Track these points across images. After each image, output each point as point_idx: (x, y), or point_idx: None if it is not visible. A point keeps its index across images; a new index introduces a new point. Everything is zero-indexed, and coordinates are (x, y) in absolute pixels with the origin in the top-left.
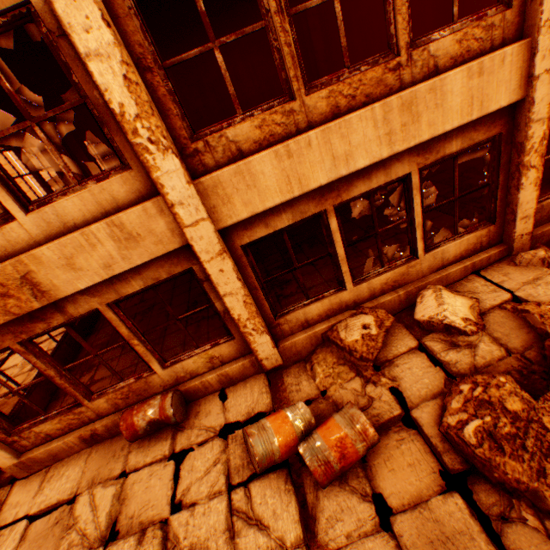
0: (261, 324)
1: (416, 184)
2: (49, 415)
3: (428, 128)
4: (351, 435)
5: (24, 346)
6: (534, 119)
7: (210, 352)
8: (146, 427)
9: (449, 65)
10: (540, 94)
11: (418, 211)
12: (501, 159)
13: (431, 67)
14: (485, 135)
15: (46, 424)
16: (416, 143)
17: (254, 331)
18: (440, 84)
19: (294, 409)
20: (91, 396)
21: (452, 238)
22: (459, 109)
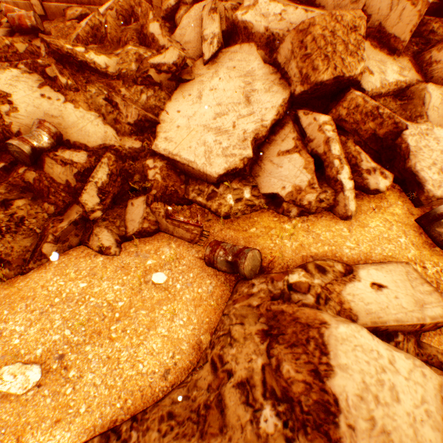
0: None
1: None
2: None
3: None
4: (26, 16)
5: None
6: None
7: None
8: None
9: None
10: None
11: None
12: None
13: None
14: None
15: None
16: None
17: None
18: None
19: (20, 10)
20: None
21: None
22: None
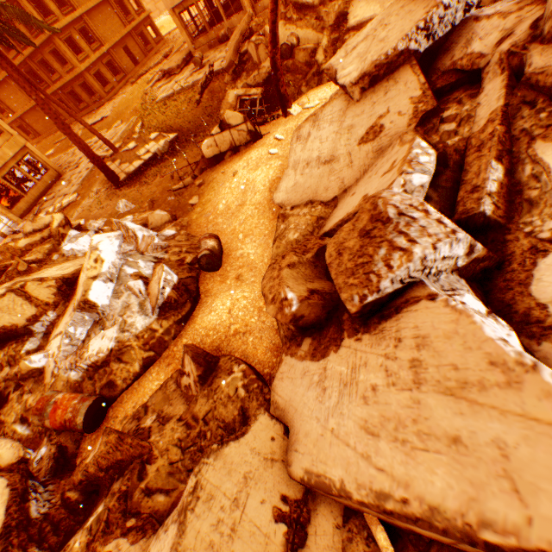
0: (249, 4)
1: None
2: (201, 36)
3: None
4: None
5: (197, 5)
6: None
7: (238, 17)
8: (221, 38)
9: None
10: None
11: None
12: None
13: None
14: None
15: (201, 39)
16: None
17: (247, 7)
18: None
19: None
20: (210, 31)
21: None
22: None
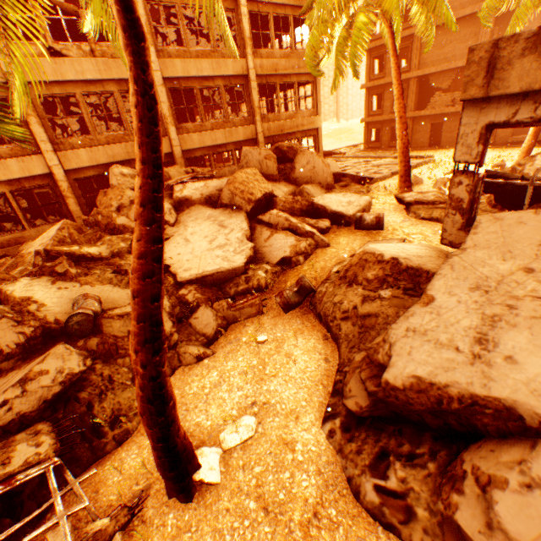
0: None
1: (12, 197)
2: None
3: (5, 176)
4: None
5: None
6: (60, 180)
7: None
8: None
9: (10, 157)
10: (57, 172)
11: (18, 209)
12: (58, 193)
13: (1, 156)
14: (43, 183)
15: None
16: (0, 180)
17: None
18: (4, 162)
19: None
20: None
21: (48, 223)
22: (19, 172)
